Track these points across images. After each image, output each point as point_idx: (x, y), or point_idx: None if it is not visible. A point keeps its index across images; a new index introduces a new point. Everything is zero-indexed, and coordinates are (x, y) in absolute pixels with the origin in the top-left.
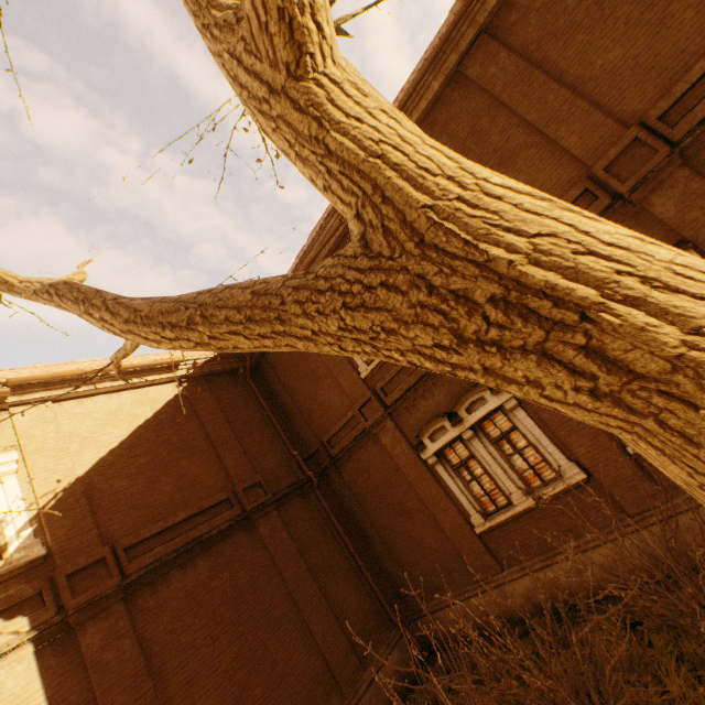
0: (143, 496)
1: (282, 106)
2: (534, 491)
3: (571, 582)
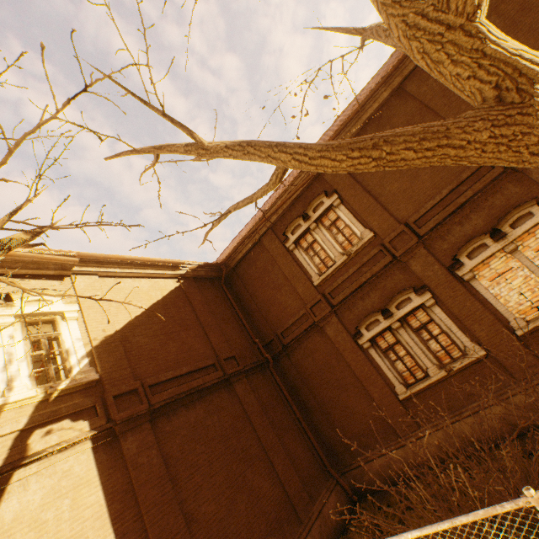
0: (158, 352)
1: (454, 36)
2: (445, 366)
3: (474, 432)
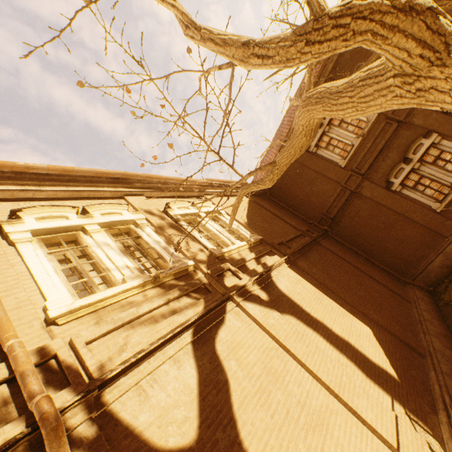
0: (272, 229)
1: None
2: None
3: None
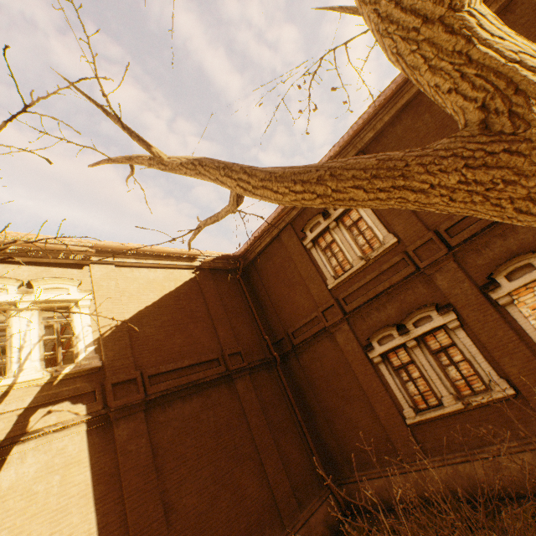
0: (163, 343)
1: (432, 31)
2: (464, 398)
3: (488, 478)
